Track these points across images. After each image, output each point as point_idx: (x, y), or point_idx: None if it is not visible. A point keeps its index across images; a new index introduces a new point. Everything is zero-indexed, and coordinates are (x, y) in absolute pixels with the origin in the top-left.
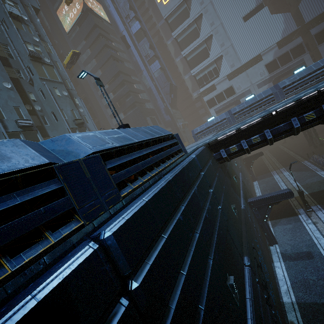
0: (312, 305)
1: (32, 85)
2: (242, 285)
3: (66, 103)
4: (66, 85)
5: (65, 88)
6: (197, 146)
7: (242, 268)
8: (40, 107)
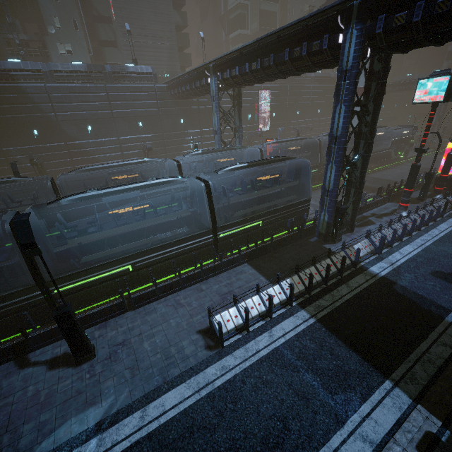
0: None
1: None
2: None
3: None
4: None
5: None
6: None
7: None
8: None
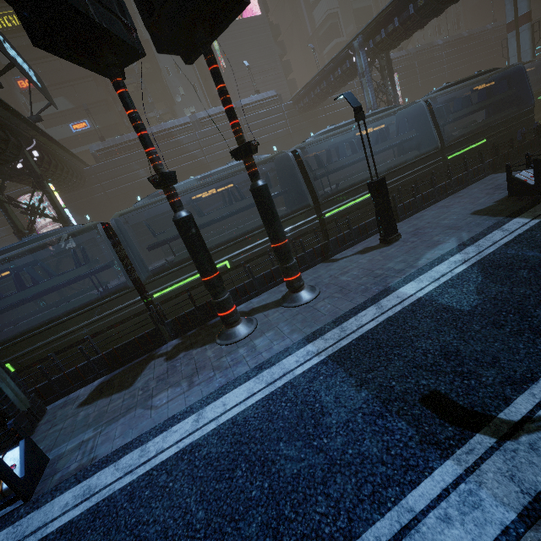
0: None
1: None
2: None
3: None
4: None
5: None
6: None
7: None
8: None
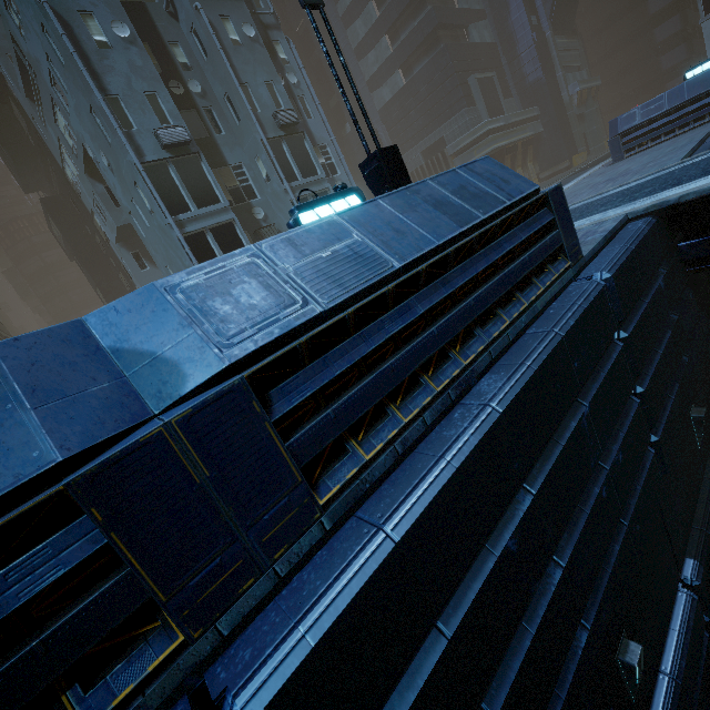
0: None
1: (174, 18)
2: (657, 644)
3: (253, 64)
4: (251, 0)
5: (247, 13)
6: (623, 212)
7: (672, 594)
8: (201, 83)
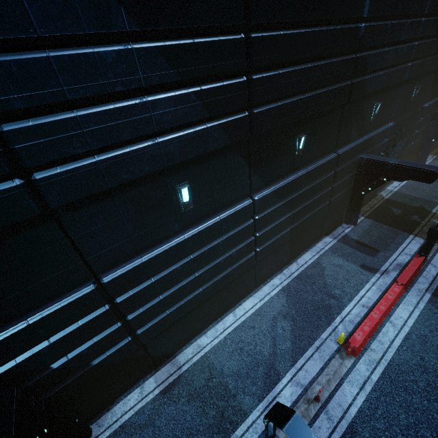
0: (406, 195)
1: None
2: (378, 123)
3: None
4: None
5: None
6: None
7: (385, 121)
8: None
